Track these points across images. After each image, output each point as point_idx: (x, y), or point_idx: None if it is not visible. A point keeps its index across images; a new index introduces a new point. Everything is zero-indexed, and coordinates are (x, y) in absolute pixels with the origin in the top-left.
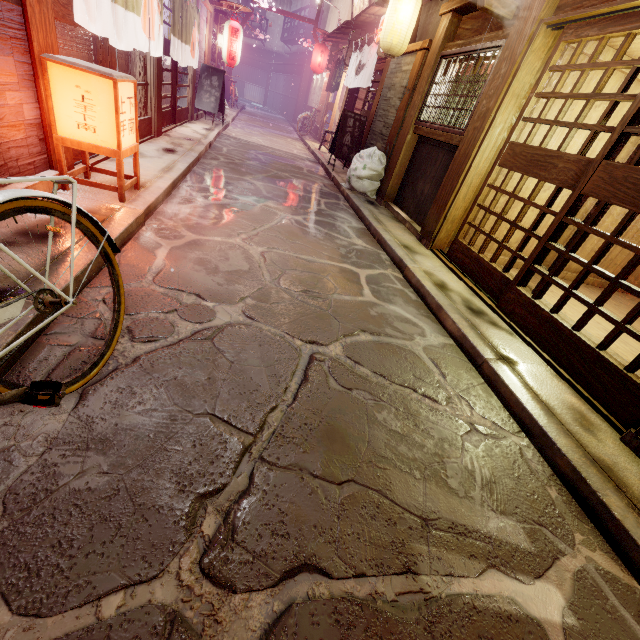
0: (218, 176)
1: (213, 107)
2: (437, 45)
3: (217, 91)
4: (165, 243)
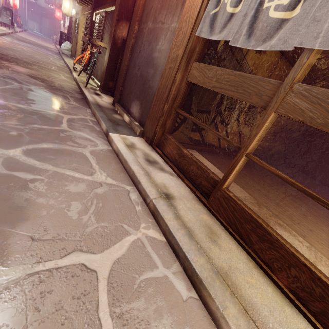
0: (13, 39)
1: (9, 22)
2: (75, 15)
3: (10, 17)
4: (0, 41)
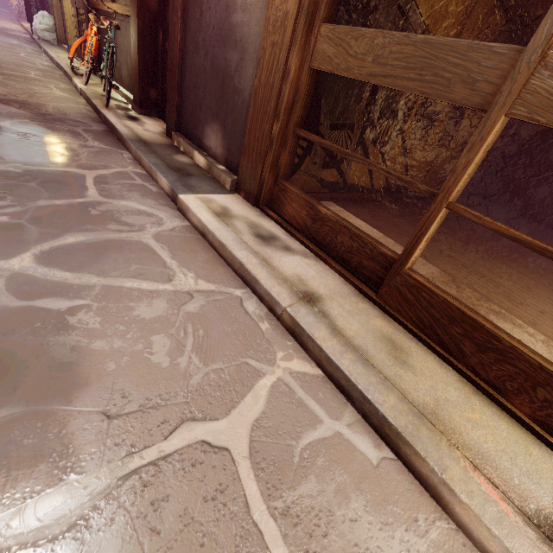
0: None
1: None
2: None
3: None
4: None
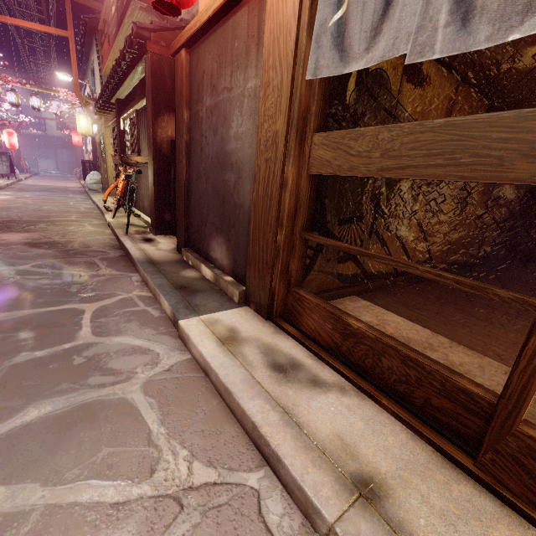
0: (13, 192)
1: (6, 171)
2: (98, 132)
3: (7, 163)
4: None
